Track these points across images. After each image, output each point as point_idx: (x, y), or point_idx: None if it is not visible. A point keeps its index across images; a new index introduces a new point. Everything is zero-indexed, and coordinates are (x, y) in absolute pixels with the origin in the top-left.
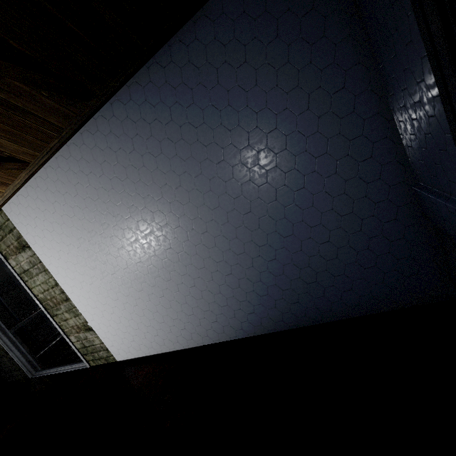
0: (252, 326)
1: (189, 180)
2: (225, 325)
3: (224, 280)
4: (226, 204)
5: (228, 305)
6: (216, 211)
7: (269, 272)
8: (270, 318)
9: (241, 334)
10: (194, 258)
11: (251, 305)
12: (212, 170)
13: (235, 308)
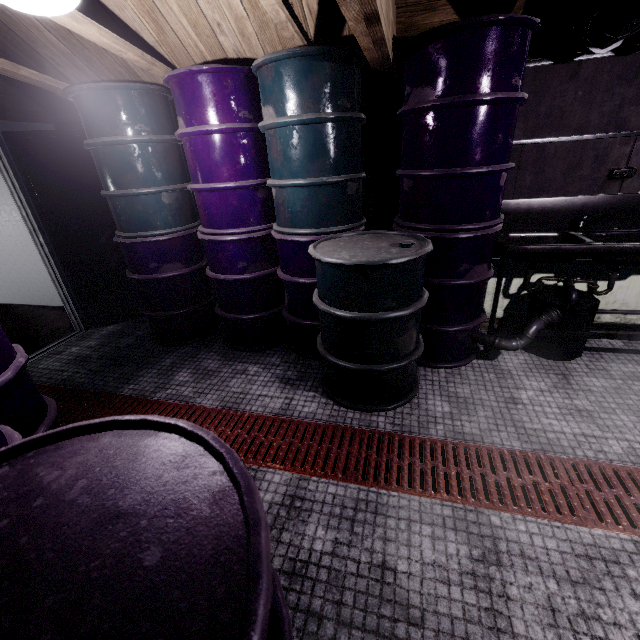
0: (39, 299)
1: (1, 204)
2: (25, 294)
3: (22, 267)
4: (21, 226)
5: (26, 282)
6: (16, 227)
7: (45, 271)
8: (48, 297)
9: (34, 302)
10: (5, 248)
11: (38, 286)
12: (13, 205)
13: (30, 285)
